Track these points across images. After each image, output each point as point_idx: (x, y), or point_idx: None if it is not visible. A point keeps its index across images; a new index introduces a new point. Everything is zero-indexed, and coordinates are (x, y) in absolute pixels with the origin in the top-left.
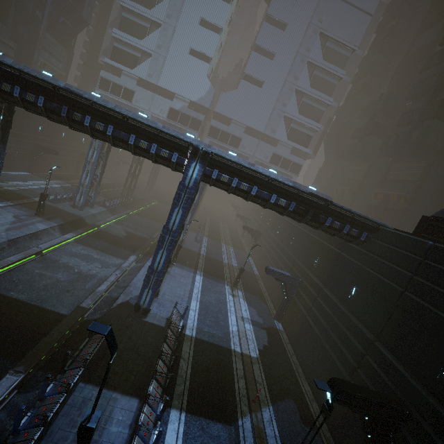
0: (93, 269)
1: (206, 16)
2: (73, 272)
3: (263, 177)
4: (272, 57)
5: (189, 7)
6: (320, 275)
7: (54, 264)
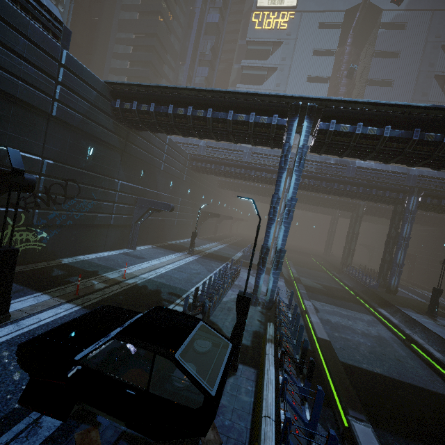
0: (367, 329)
1: (312, 73)
2: (362, 334)
3: None
4: (390, 84)
5: (295, 72)
6: None
7: (333, 325)
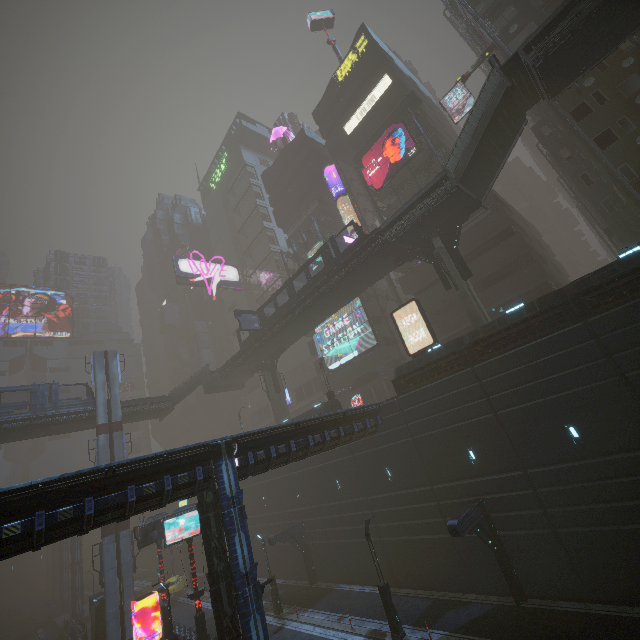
0: None
1: None
2: None
3: None
4: None
5: None
6: None
7: None
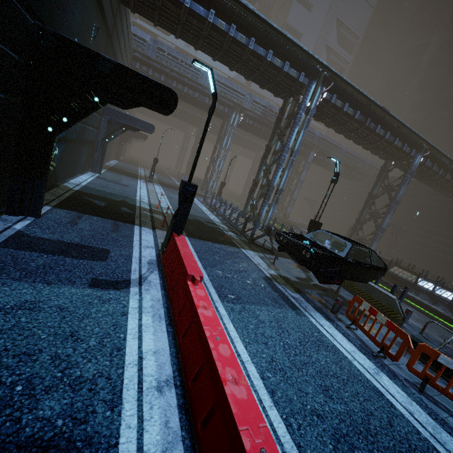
0: None
1: None
2: None
3: (447, 162)
4: (299, 37)
5: None
6: (424, 222)
7: None
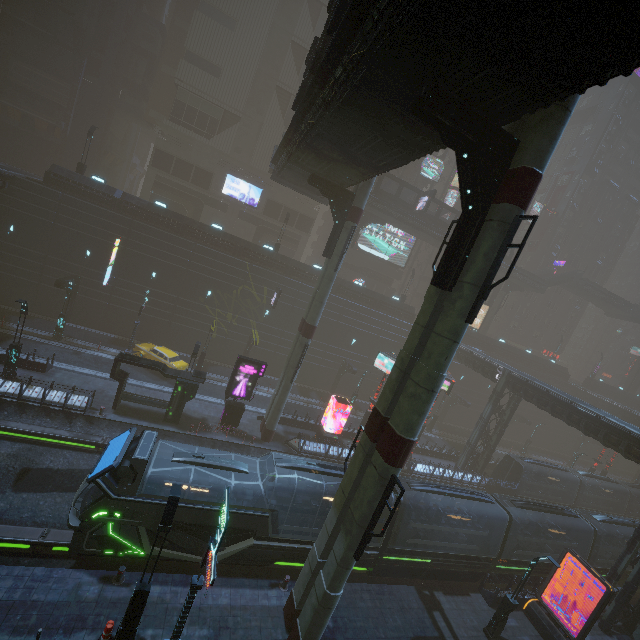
0: None
1: None
2: None
3: None
4: None
5: None
6: None
7: None
